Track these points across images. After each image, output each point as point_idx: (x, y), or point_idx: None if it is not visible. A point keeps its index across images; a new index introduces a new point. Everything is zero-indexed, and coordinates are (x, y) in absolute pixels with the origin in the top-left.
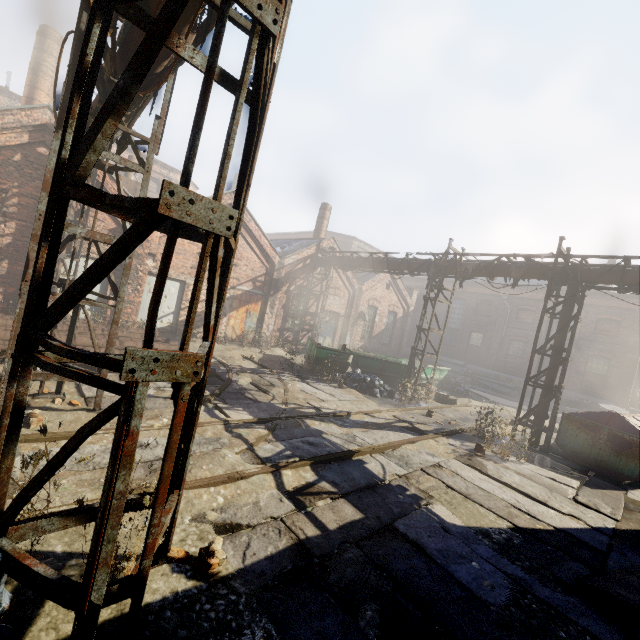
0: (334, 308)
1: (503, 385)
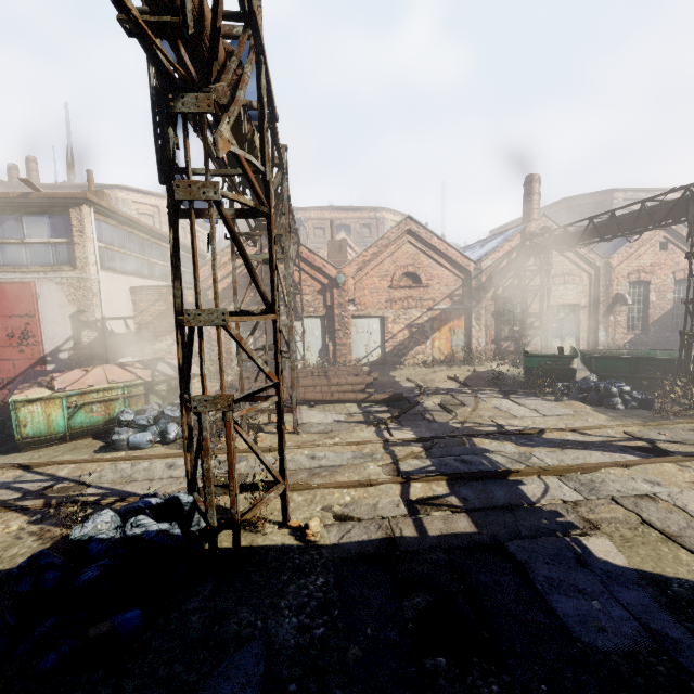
0: (568, 300)
1: None
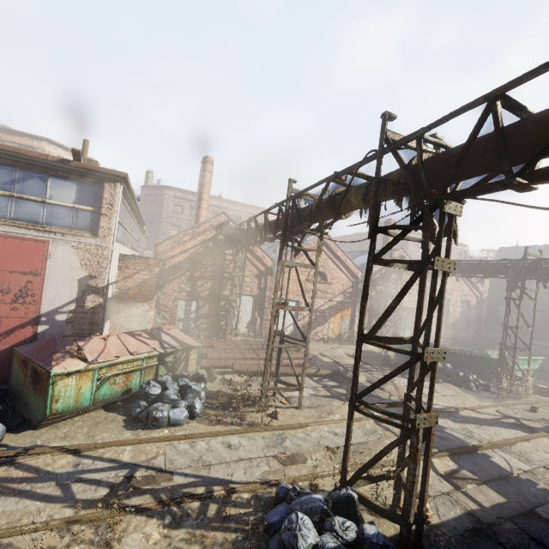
0: (409, 305)
1: None
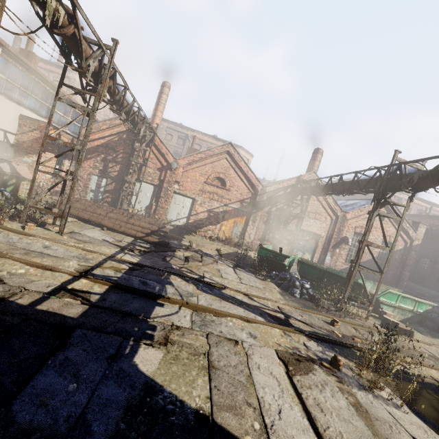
0: (314, 230)
1: None
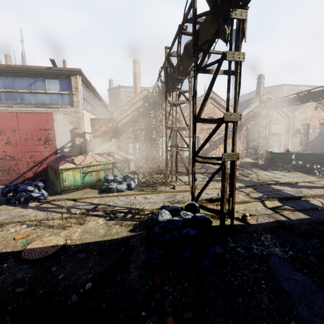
0: (277, 131)
1: None
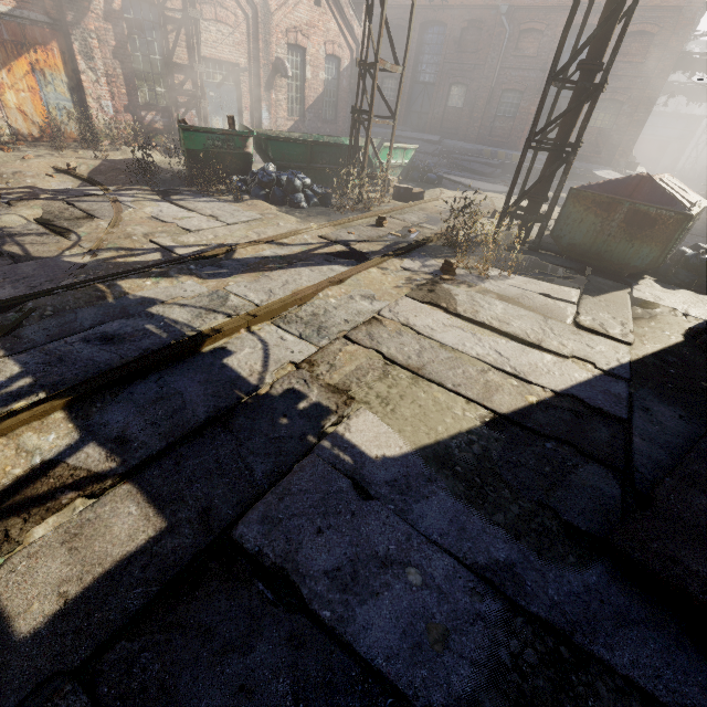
0: (225, 53)
1: (486, 164)
